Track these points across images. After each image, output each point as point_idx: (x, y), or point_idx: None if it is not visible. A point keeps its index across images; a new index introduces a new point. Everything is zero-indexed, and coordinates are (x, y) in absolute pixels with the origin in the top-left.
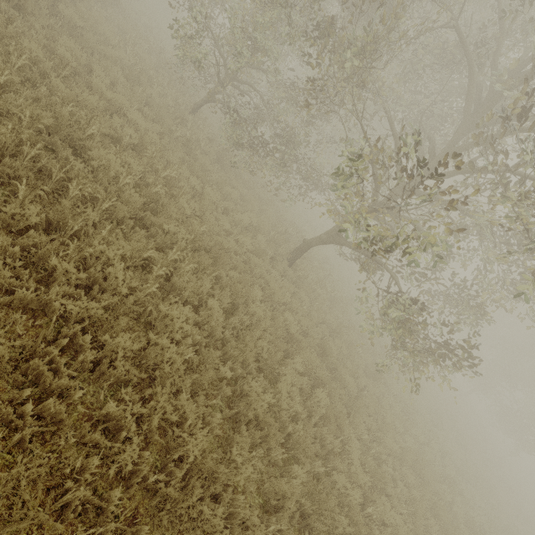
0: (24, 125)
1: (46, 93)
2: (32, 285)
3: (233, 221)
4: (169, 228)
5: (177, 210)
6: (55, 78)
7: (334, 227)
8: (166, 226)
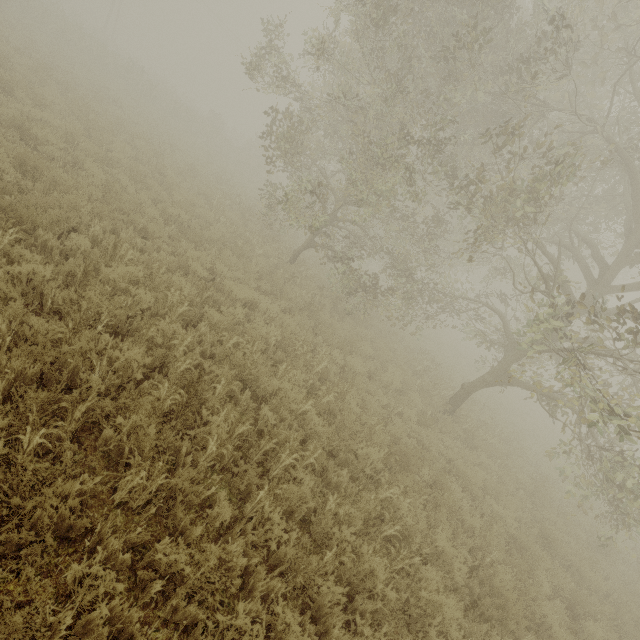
0: (217, 392)
1: (206, 330)
2: (312, 632)
3: (382, 387)
4: (361, 451)
5: (359, 421)
6: (208, 309)
7: (499, 365)
8: (359, 450)
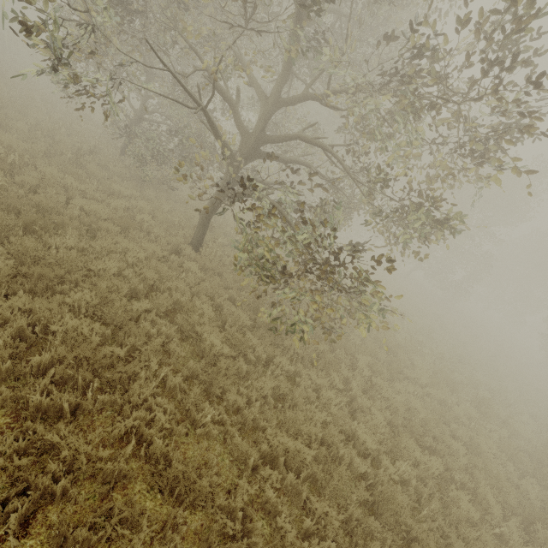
0: None
1: None
2: None
3: (108, 207)
4: None
5: None
6: None
7: (221, 183)
8: None
